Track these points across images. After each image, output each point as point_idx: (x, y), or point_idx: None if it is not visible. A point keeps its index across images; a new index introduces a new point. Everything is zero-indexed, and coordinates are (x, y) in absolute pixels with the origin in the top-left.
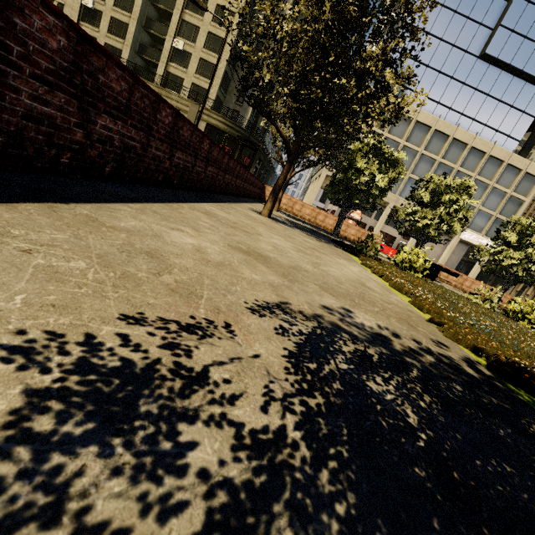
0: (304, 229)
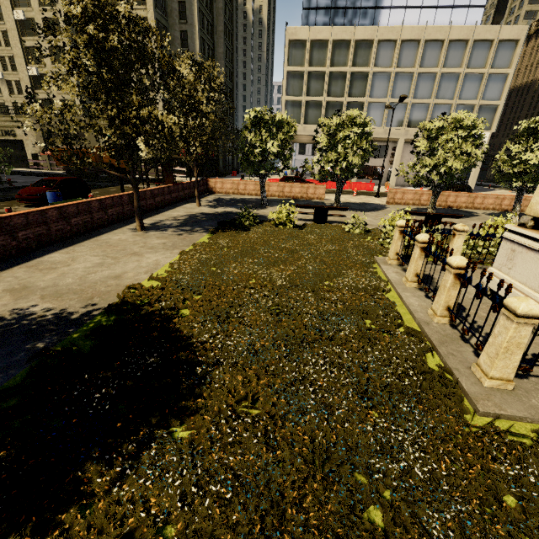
0: (195, 222)
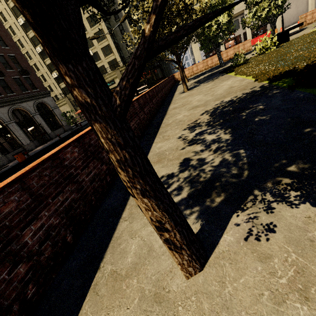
0: (204, 80)
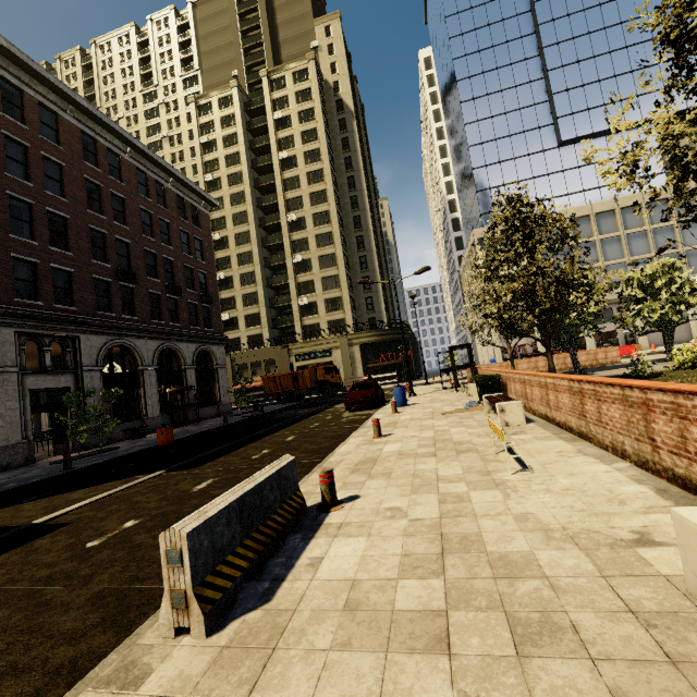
0: None
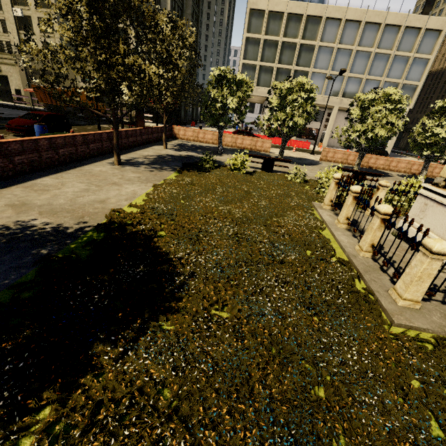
0: (163, 161)
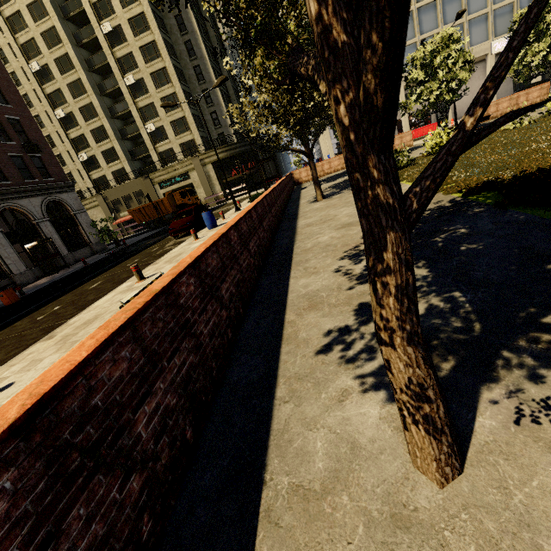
0: (347, 185)
